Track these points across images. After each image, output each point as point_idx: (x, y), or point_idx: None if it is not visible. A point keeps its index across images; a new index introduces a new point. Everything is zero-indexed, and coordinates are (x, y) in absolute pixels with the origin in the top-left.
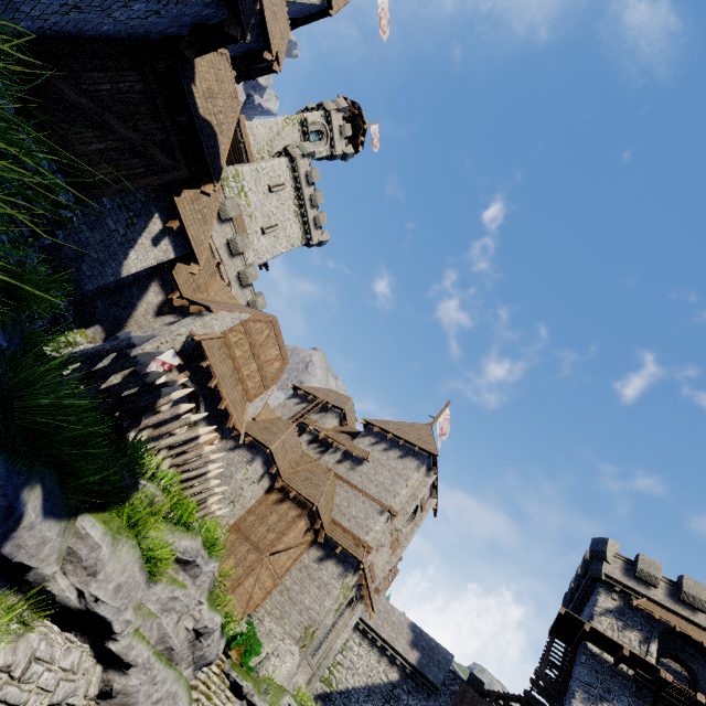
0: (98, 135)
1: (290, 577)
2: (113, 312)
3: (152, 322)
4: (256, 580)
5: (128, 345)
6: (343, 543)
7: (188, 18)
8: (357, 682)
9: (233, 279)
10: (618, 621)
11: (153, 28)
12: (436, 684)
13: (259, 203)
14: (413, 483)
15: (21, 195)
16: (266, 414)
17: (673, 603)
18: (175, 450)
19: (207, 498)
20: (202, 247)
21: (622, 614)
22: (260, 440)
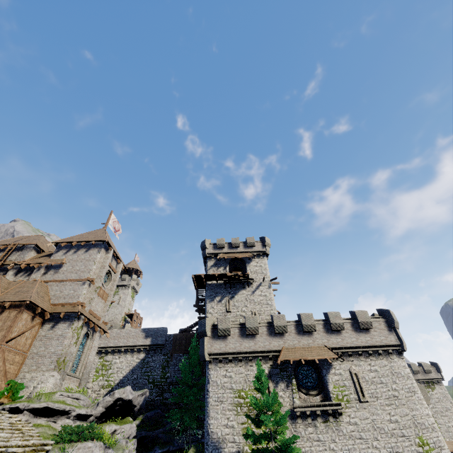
0: None
1: (35, 347)
2: None
3: None
4: (4, 361)
5: None
6: (64, 310)
7: None
8: (125, 373)
9: None
10: (215, 267)
11: None
12: (162, 343)
13: None
14: (99, 261)
15: None
16: None
17: (230, 250)
18: None
19: None
20: None
21: (216, 264)
22: None
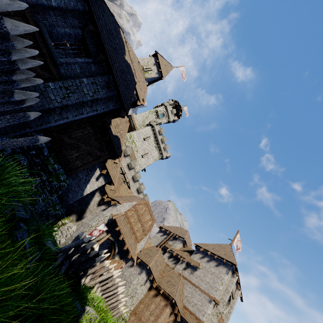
0: (76, 151)
1: None
2: (80, 207)
3: (96, 209)
4: None
5: (82, 242)
6: (191, 322)
7: (107, 110)
8: None
9: (130, 179)
10: None
11: (96, 113)
12: None
13: (140, 145)
14: (225, 282)
15: (47, 181)
16: (147, 245)
17: None
18: (103, 283)
19: (118, 304)
20: (115, 178)
21: None
22: (144, 261)
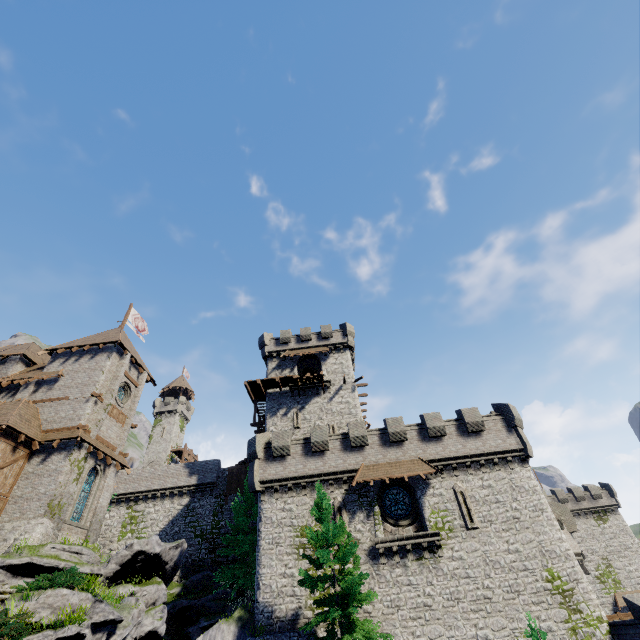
0: None
1: (19, 489)
2: None
3: None
4: None
5: None
6: (59, 437)
7: None
8: (162, 525)
9: None
10: (279, 370)
11: None
12: (213, 481)
13: None
14: (109, 369)
15: None
16: None
17: (299, 345)
18: None
19: None
20: None
21: (280, 366)
22: None
